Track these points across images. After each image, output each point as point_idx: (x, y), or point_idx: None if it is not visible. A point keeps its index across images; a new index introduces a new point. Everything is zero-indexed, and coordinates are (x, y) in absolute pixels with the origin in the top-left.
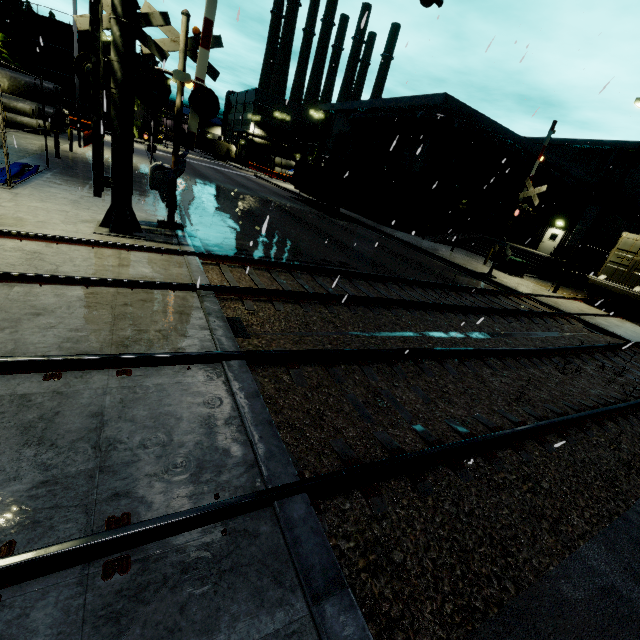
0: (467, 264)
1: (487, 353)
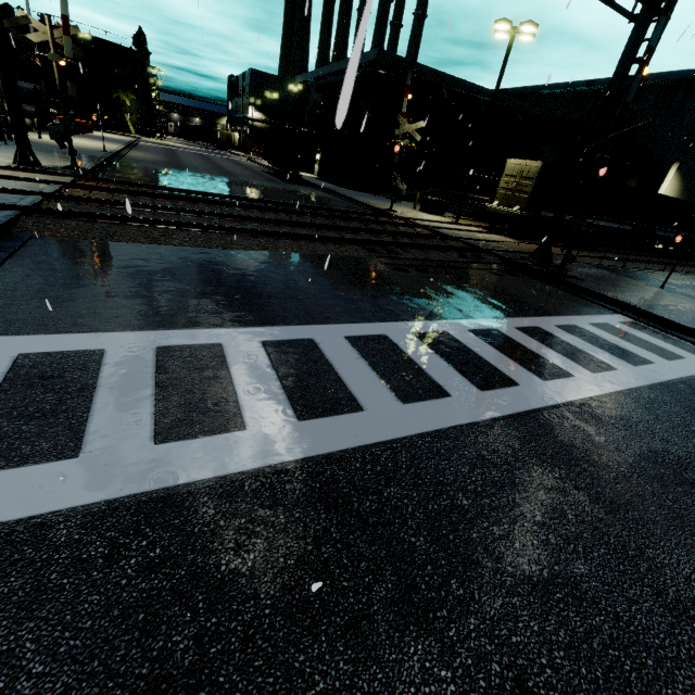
0: (386, 206)
1: (249, 219)
